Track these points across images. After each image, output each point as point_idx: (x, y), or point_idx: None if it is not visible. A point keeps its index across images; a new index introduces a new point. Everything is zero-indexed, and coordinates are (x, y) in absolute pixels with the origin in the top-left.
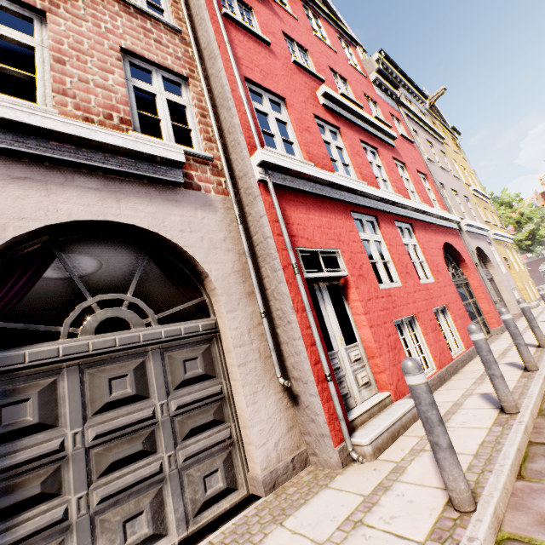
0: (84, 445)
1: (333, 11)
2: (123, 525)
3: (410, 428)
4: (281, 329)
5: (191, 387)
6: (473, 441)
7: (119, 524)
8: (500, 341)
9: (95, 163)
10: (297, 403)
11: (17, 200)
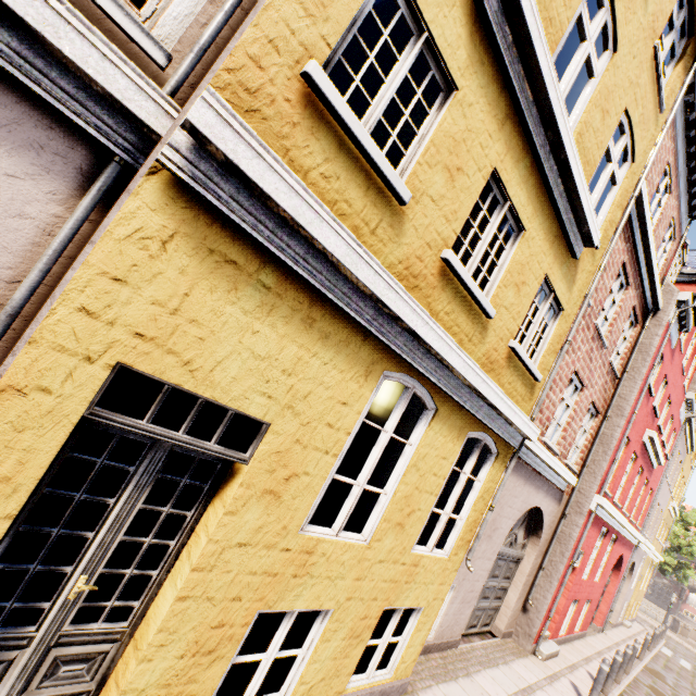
0: (485, 586)
1: None
2: (475, 617)
3: (553, 658)
4: (542, 578)
5: (504, 579)
6: (586, 690)
7: (475, 616)
8: (596, 639)
9: (554, 481)
10: (524, 612)
11: (532, 496)
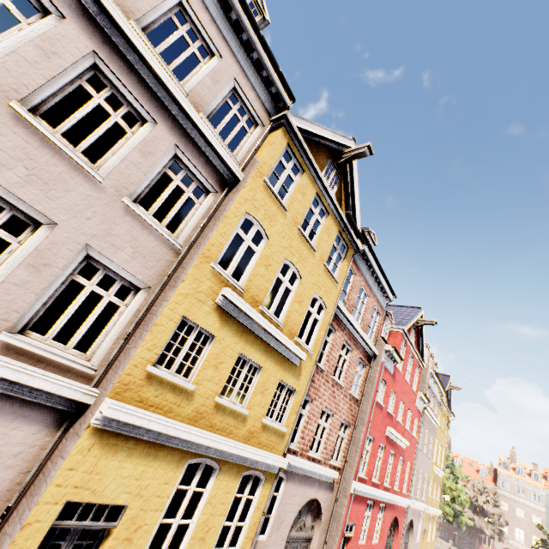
0: None
1: (423, 348)
2: None
3: None
4: None
5: None
6: None
7: None
8: None
9: (322, 478)
10: None
11: (307, 492)
